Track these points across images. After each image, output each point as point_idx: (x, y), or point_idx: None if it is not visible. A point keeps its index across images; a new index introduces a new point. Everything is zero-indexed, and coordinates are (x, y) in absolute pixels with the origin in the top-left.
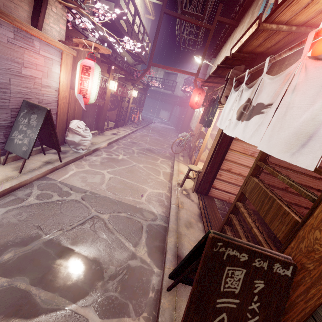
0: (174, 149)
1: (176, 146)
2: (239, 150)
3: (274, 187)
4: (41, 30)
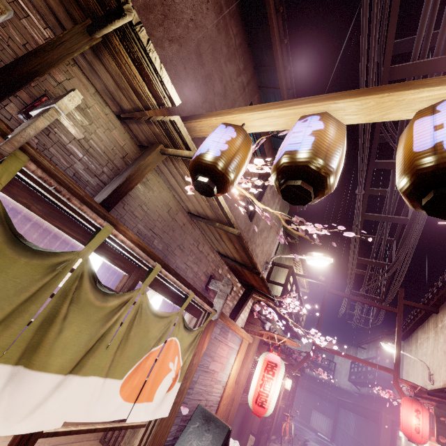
0: None
1: None
2: None
3: None
4: (235, 322)
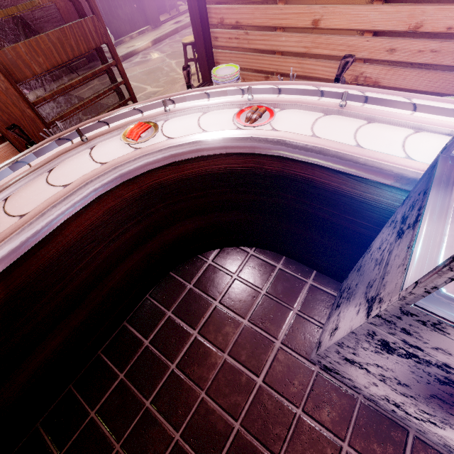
0: None
1: None
2: None
3: (298, 30)
4: None
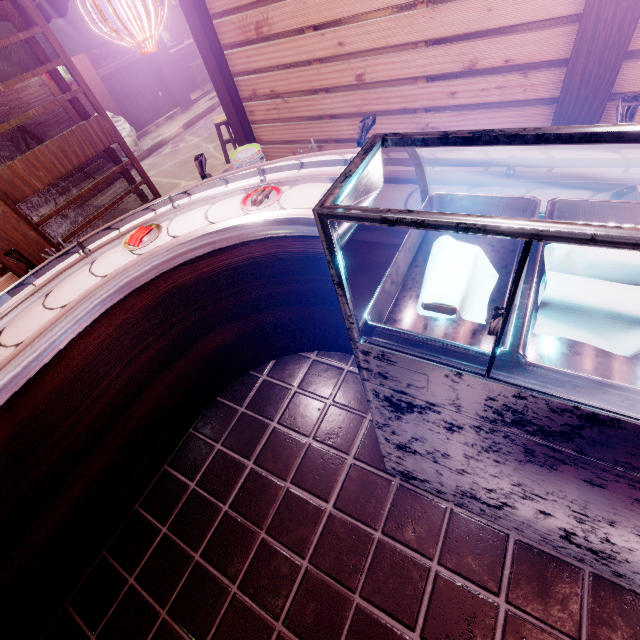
0: None
1: None
2: (237, 38)
3: (343, 89)
4: None
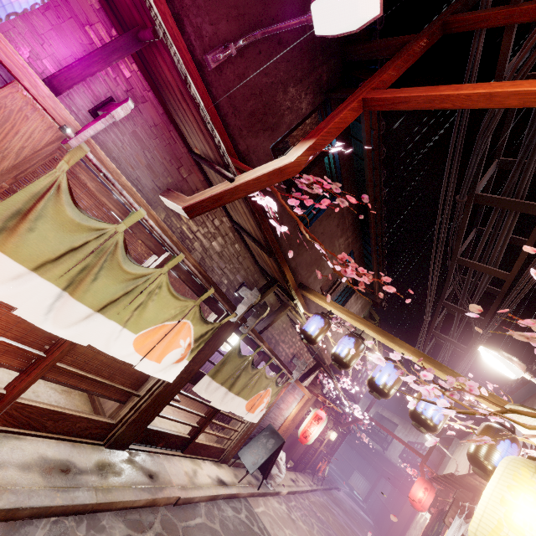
0: None
1: None
2: None
3: None
4: (302, 383)
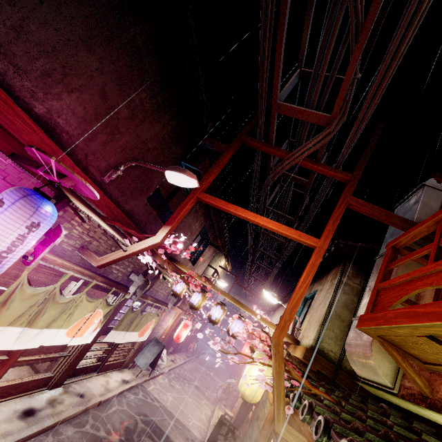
0: (219, 395)
1: (222, 392)
2: None
3: None
4: (175, 306)
